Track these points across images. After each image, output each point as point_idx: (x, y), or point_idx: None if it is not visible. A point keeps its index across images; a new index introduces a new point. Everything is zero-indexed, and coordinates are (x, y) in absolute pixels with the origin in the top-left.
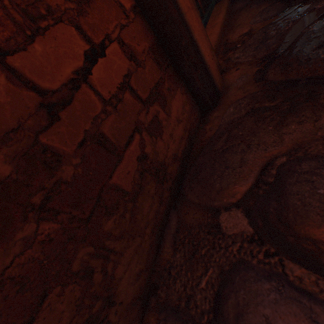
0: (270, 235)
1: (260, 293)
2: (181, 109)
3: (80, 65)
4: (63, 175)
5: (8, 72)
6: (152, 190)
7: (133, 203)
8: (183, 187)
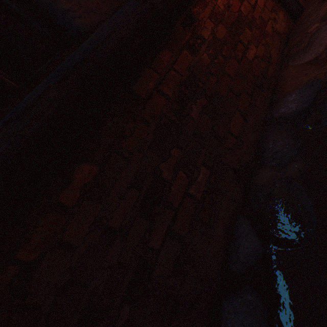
0: (326, 19)
1: (322, 29)
2: (283, 17)
3: (255, 0)
4: (257, 23)
5: (246, 1)
6: (276, 39)
7: (272, 39)
8: (288, 41)
